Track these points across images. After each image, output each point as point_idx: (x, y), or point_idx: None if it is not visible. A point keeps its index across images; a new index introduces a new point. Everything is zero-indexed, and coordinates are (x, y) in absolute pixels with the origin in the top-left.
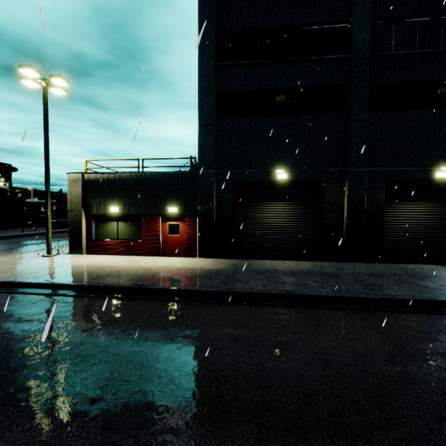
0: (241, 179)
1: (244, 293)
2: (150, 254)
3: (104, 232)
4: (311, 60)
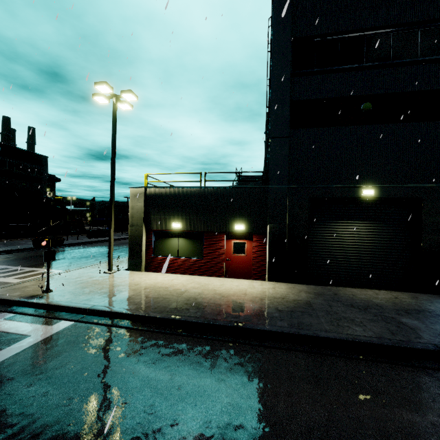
0: (318, 195)
1: (377, 345)
2: (213, 274)
3: (164, 248)
4: (402, 63)
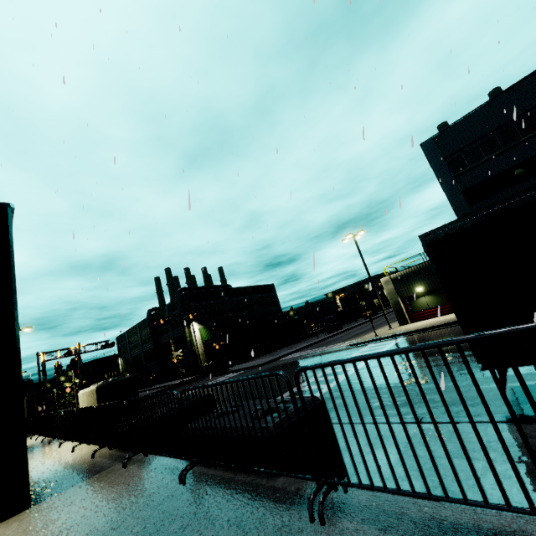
0: None
1: None
2: None
3: (417, 306)
4: (531, 136)
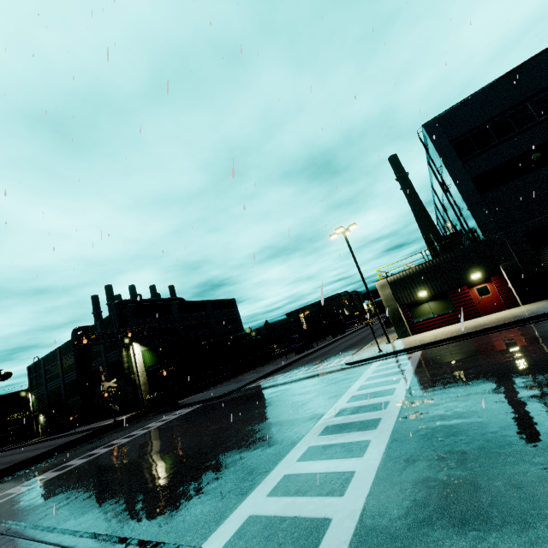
0: (530, 229)
1: None
2: (471, 318)
3: (419, 314)
4: None
